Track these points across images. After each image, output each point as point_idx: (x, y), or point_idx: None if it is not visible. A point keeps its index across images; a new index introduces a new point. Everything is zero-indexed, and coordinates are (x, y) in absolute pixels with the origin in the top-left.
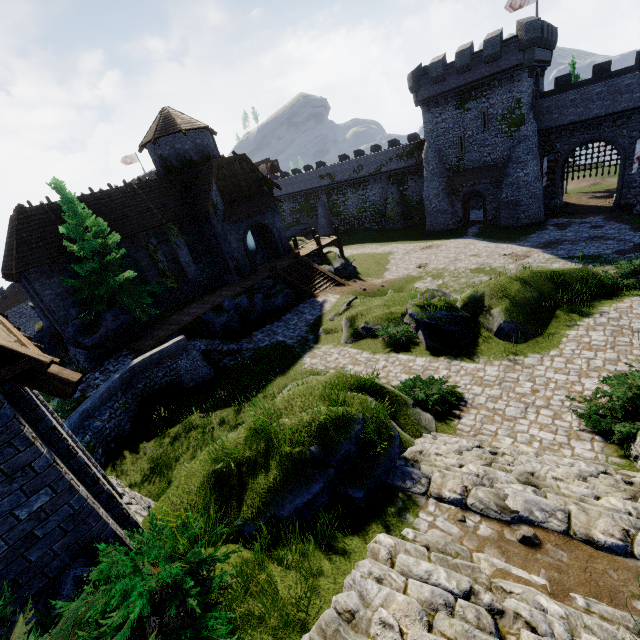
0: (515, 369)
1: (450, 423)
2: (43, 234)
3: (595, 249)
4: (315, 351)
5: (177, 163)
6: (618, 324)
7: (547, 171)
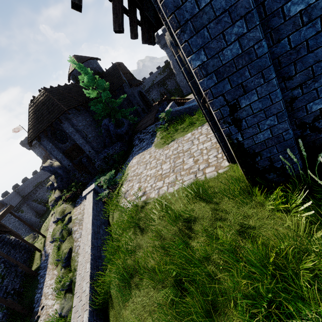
0: None
1: None
2: (63, 97)
3: None
4: None
5: (92, 74)
6: None
7: None
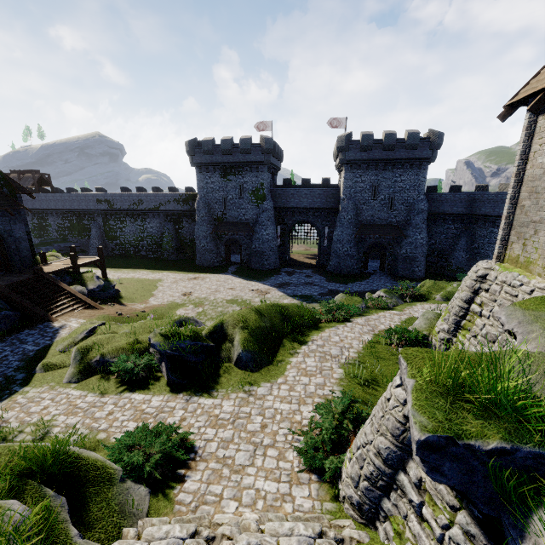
0: (249, 401)
1: (169, 494)
2: None
3: (308, 291)
4: (17, 398)
5: None
6: (323, 351)
7: (280, 235)
